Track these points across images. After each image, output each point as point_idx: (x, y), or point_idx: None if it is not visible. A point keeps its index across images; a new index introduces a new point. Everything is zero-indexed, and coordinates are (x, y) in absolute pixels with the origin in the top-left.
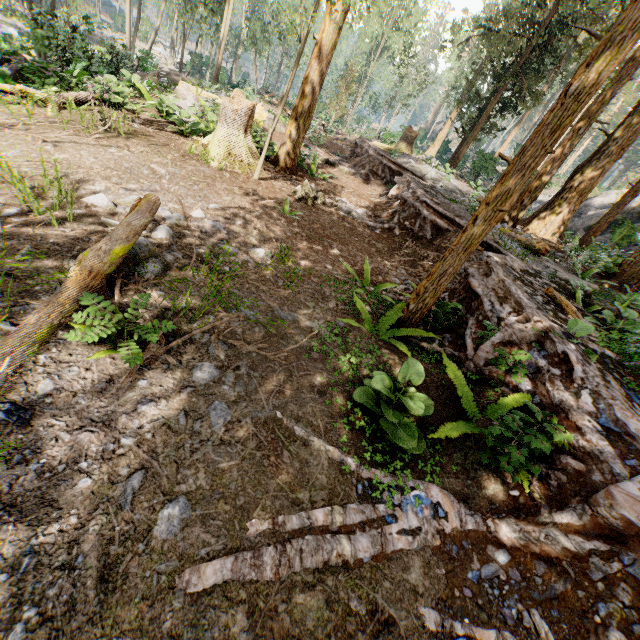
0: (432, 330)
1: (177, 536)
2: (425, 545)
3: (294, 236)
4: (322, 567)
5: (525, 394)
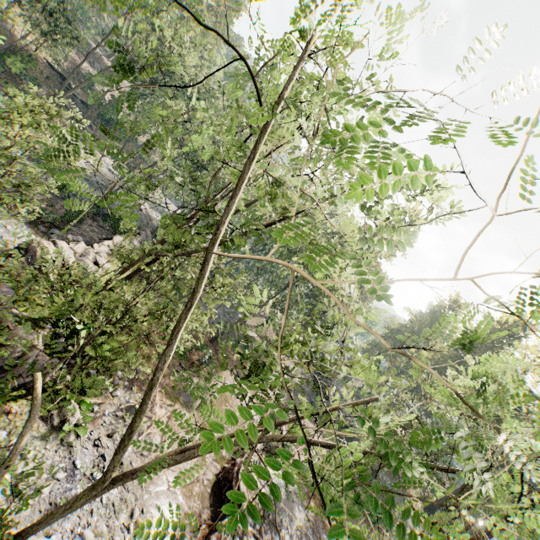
0: None
1: None
2: None
3: None
4: None
5: None
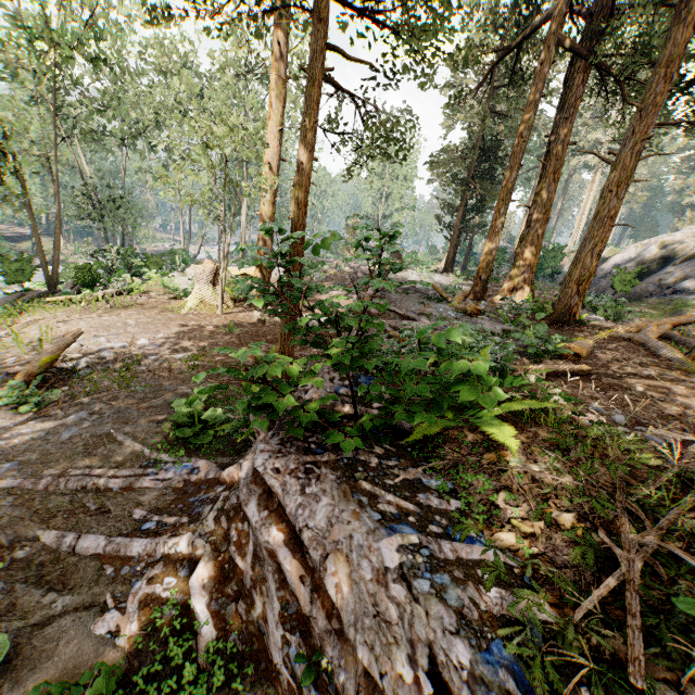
0: None
1: (2, 474)
2: (169, 486)
3: (226, 344)
4: (81, 489)
5: None
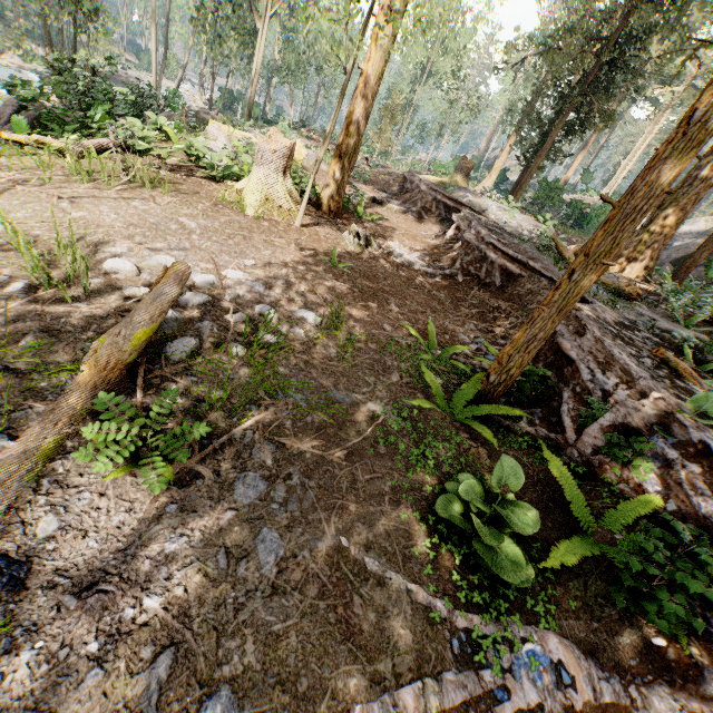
0: (516, 403)
1: None
2: None
3: (345, 292)
4: None
5: (654, 497)
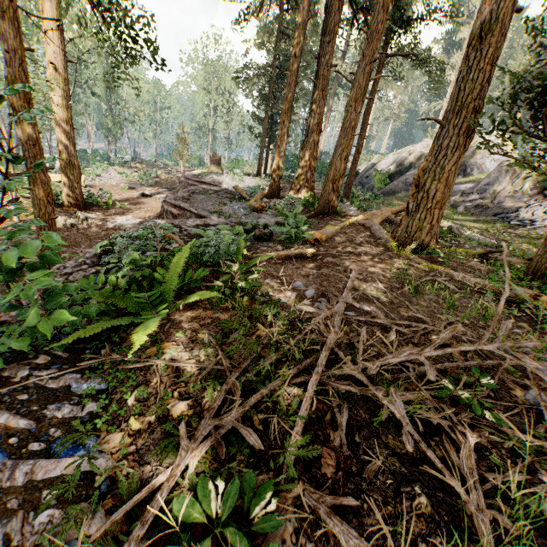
0: None
1: None
2: None
3: None
4: None
5: None
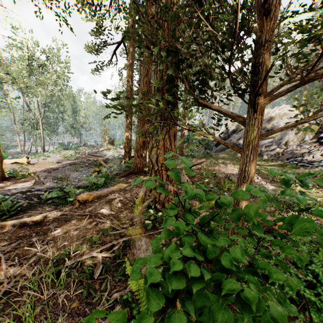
0: None
1: None
2: None
3: None
4: None
5: None
